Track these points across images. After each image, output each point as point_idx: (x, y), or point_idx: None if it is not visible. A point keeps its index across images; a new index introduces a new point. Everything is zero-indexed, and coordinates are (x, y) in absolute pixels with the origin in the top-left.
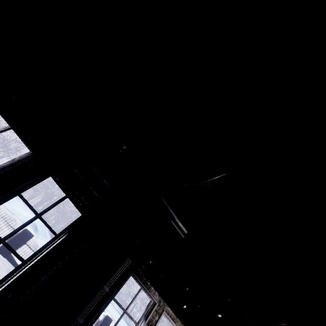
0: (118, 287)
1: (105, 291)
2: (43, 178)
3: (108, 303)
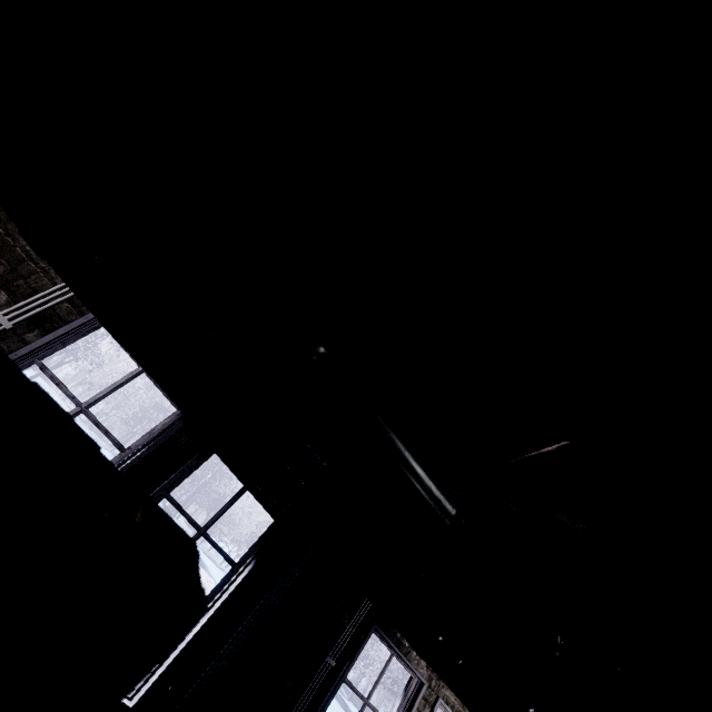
0: (351, 655)
1: (329, 666)
2: (203, 458)
3: (336, 690)
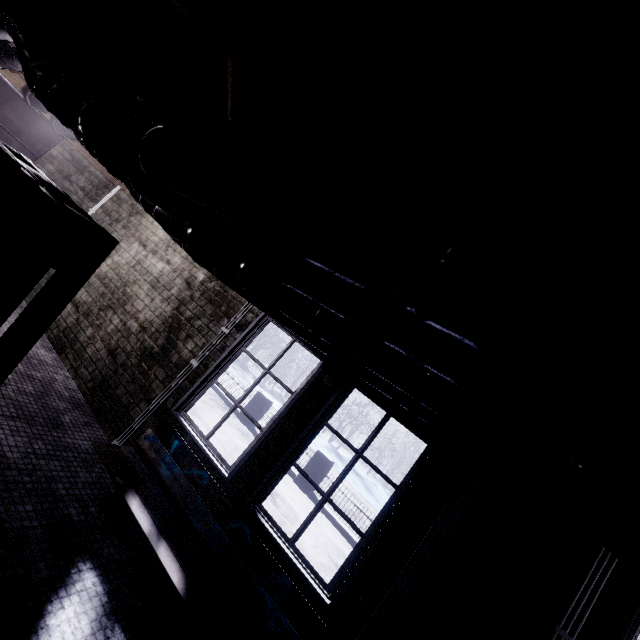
0: None
1: None
2: (345, 392)
3: None
